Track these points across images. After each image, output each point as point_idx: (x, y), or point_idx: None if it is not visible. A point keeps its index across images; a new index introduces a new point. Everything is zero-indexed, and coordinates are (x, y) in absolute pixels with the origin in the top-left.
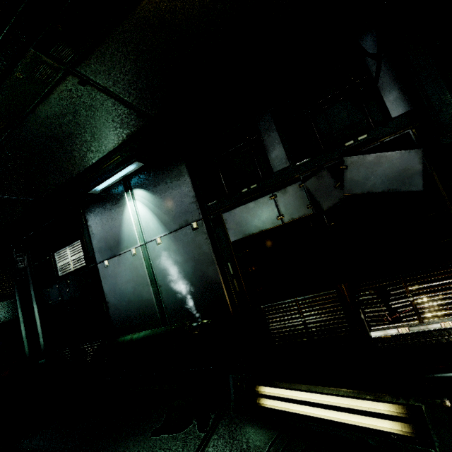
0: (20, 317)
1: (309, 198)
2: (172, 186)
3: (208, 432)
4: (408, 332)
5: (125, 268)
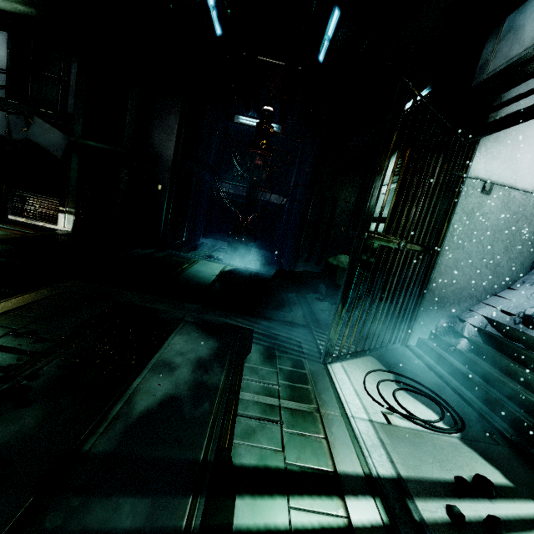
0: None
1: (8, 126)
2: None
3: None
4: (26, 222)
5: None
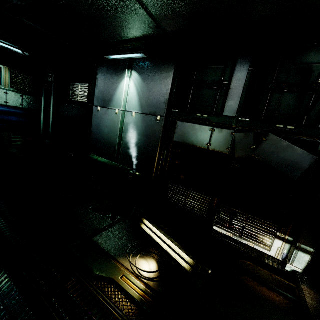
0: (42, 111)
1: (232, 144)
2: (157, 84)
3: (114, 222)
4: (231, 236)
5: (108, 118)
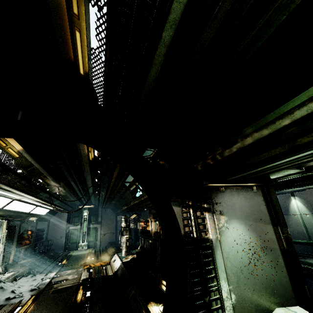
0: None
1: None
2: None
3: None
4: None
5: (291, 219)
